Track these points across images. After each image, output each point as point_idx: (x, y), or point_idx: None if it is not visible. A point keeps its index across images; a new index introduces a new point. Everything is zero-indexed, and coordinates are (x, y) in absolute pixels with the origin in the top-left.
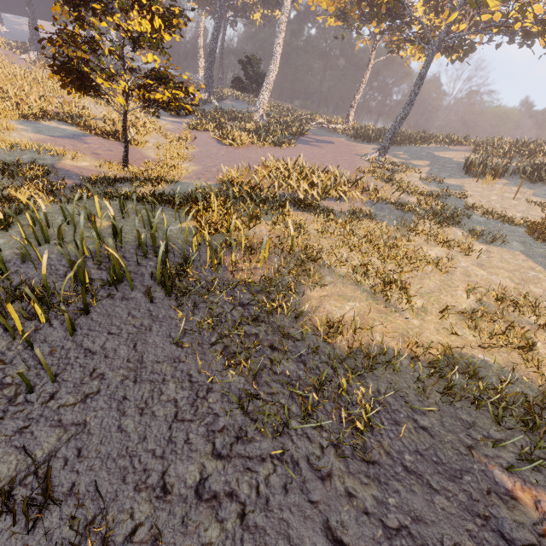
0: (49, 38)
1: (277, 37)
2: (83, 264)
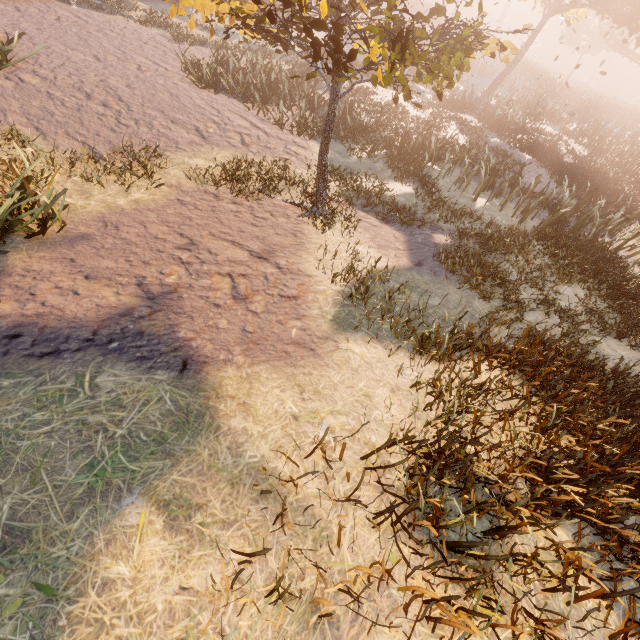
0: None
1: None
2: (531, 183)
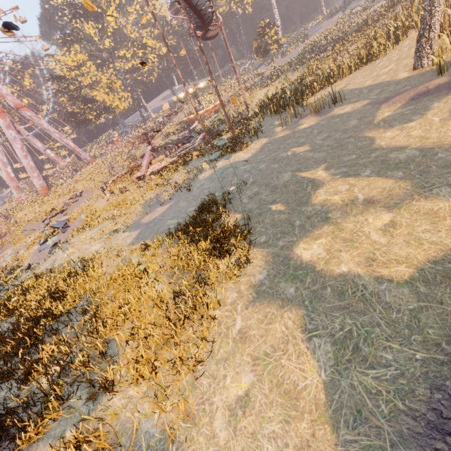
0: (258, 49)
1: (274, 9)
2: (301, 57)
